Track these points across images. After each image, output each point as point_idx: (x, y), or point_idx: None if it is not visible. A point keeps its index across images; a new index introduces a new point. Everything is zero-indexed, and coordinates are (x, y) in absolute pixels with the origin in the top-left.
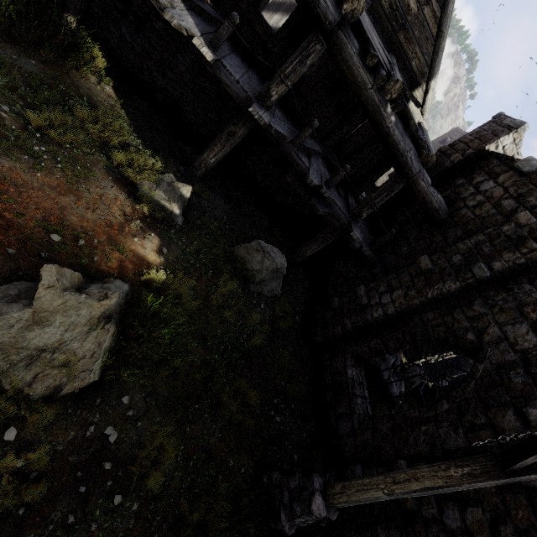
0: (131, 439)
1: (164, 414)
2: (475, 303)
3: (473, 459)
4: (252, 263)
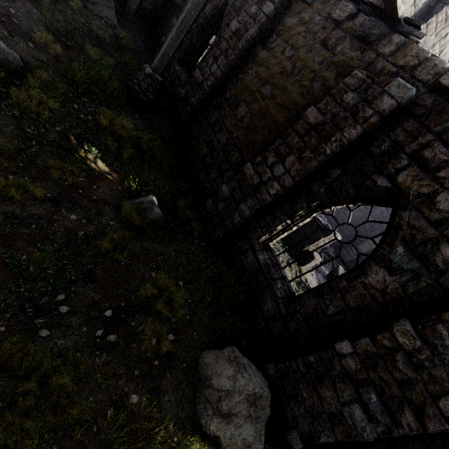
0: (27, 26)
1: (45, 29)
2: None
3: None
4: None
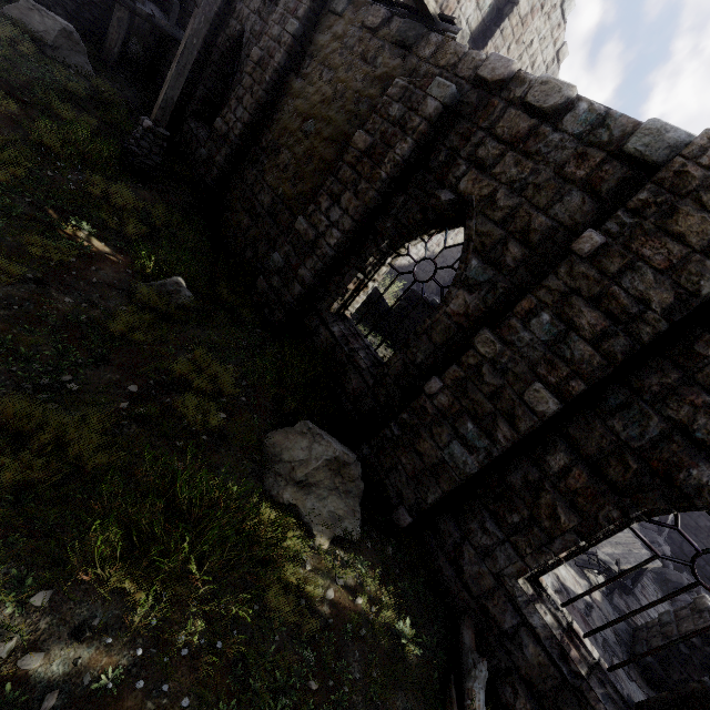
0: None
1: None
2: (237, 7)
3: (191, 19)
4: (33, 25)
